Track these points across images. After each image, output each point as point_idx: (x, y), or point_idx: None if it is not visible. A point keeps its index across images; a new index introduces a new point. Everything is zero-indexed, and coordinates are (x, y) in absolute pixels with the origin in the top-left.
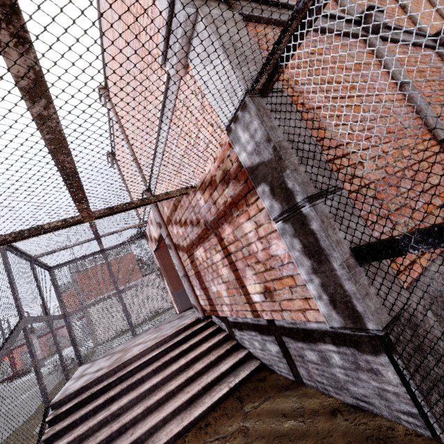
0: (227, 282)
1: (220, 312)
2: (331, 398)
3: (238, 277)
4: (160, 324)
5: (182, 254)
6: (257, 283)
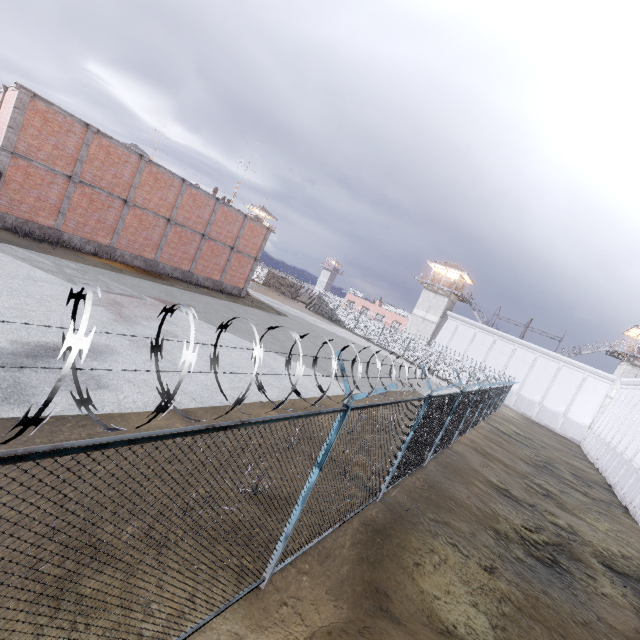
0: None
1: None
2: None
3: None
4: None
5: None
6: None
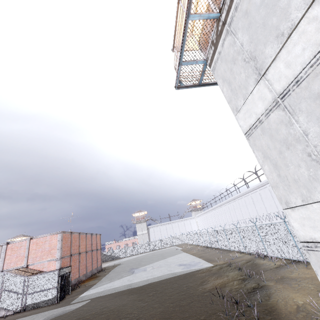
0: None
1: None
2: None
3: None
4: None
5: None
6: None
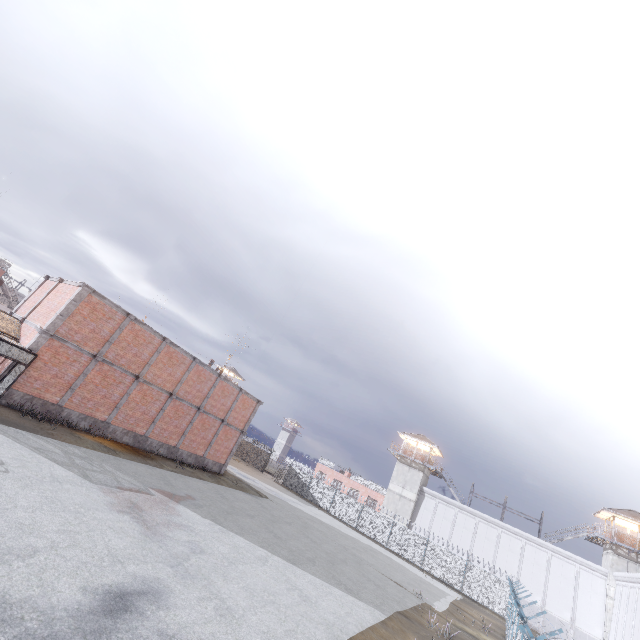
0: None
1: None
2: None
3: None
4: None
5: None
6: None
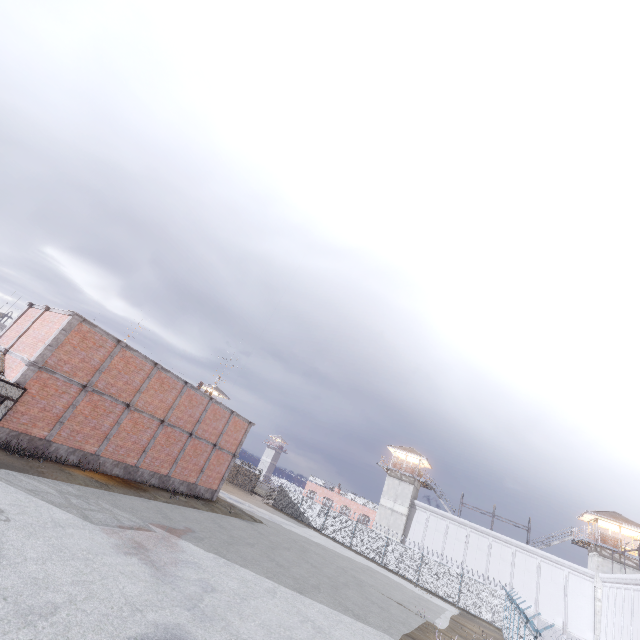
0: None
1: None
2: None
3: None
4: None
5: None
6: None
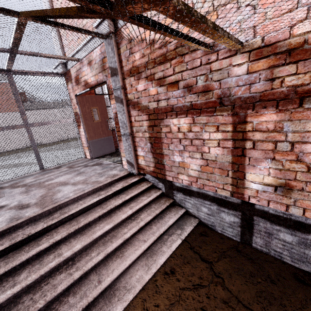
0: (212, 160)
1: (171, 177)
2: (285, 263)
3: (238, 162)
4: (73, 165)
5: (138, 113)
6: (273, 176)
